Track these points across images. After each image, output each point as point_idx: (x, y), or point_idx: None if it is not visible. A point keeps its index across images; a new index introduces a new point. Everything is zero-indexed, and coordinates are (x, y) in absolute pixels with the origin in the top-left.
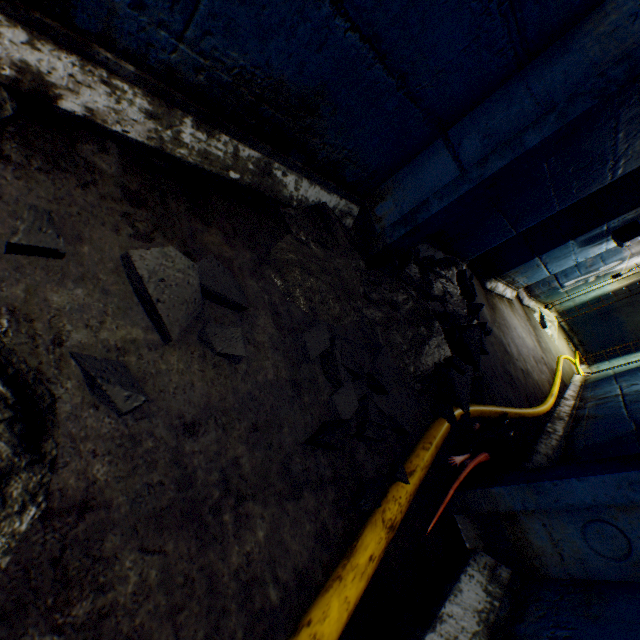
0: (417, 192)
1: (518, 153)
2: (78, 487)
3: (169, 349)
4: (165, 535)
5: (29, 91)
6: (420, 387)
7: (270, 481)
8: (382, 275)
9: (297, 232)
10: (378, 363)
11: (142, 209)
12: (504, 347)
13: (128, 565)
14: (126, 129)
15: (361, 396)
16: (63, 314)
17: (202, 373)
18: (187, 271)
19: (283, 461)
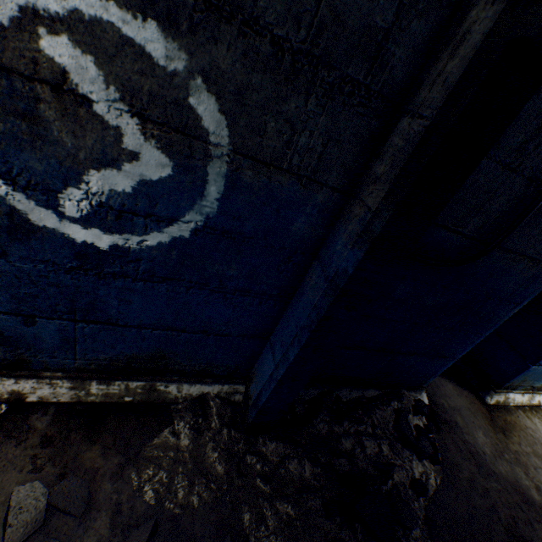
0: (262, 380)
1: (287, 364)
2: None
3: None
4: None
5: (14, 399)
6: None
7: None
8: (266, 441)
9: (179, 422)
10: None
11: (48, 447)
12: (523, 493)
13: None
14: (60, 398)
15: None
16: None
17: None
18: (40, 497)
19: None
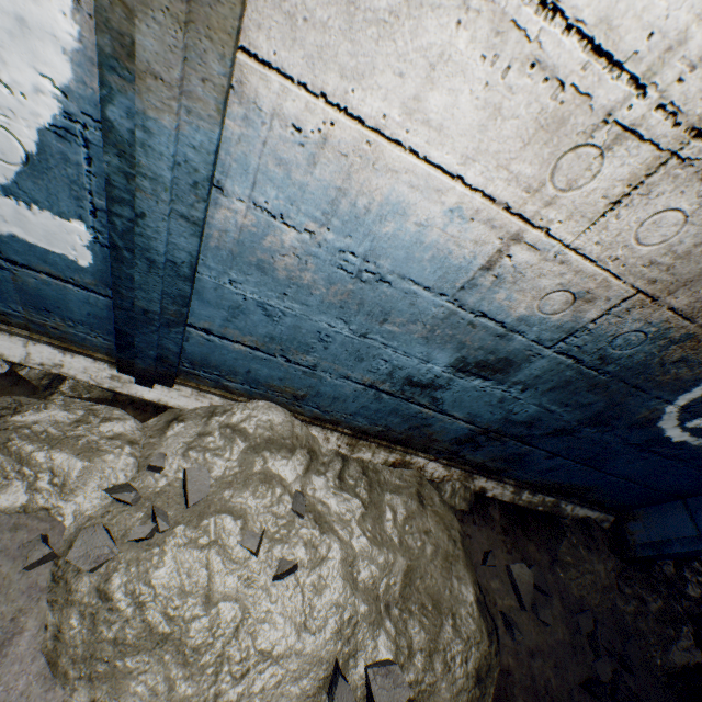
0: (662, 528)
1: None
2: (505, 663)
3: (522, 612)
4: (528, 697)
5: (479, 492)
6: (666, 680)
7: (563, 697)
8: (632, 570)
9: (570, 535)
10: (626, 647)
11: (507, 536)
12: None
13: (520, 701)
14: (502, 497)
15: (613, 668)
16: (494, 591)
17: (533, 627)
18: (529, 575)
19: (568, 689)
